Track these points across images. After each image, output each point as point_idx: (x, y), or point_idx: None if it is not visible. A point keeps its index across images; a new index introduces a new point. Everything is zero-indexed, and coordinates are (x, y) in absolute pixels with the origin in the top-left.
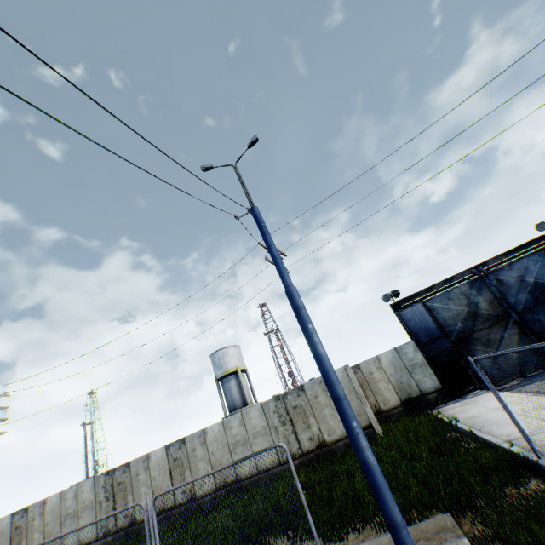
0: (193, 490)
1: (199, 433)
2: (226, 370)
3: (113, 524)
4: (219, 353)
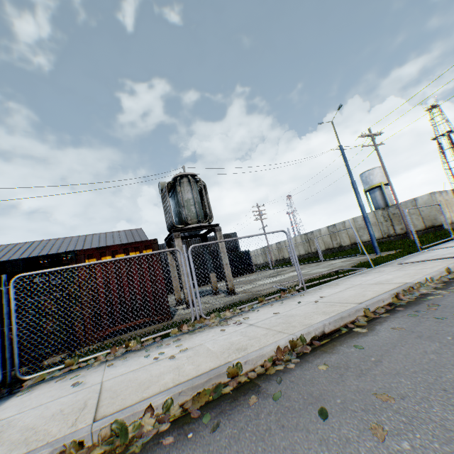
0: (340, 244)
1: (341, 222)
2: (370, 185)
3: (310, 251)
4: (365, 174)
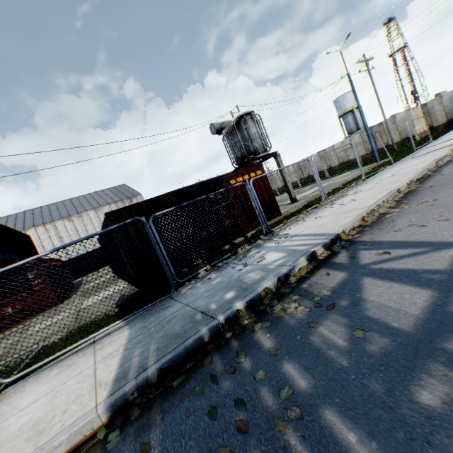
0: (330, 165)
1: (331, 147)
2: (344, 110)
3: (302, 177)
4: (339, 100)
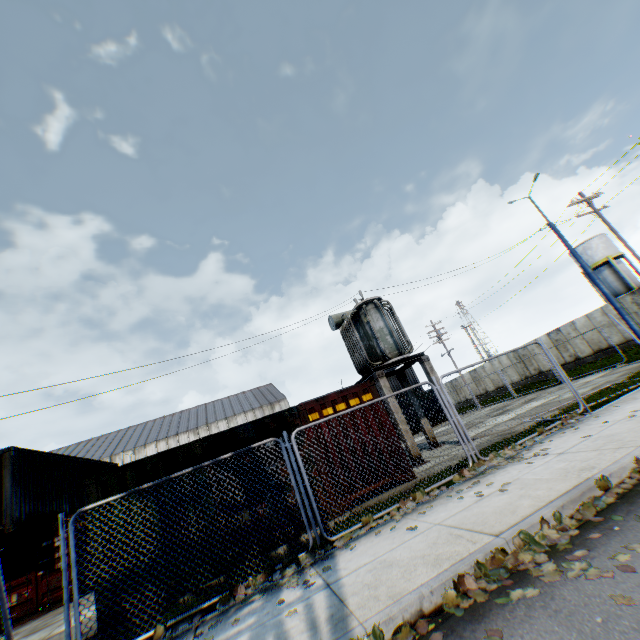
0: (575, 355)
1: (568, 324)
2: (591, 263)
3: (528, 374)
4: (577, 250)
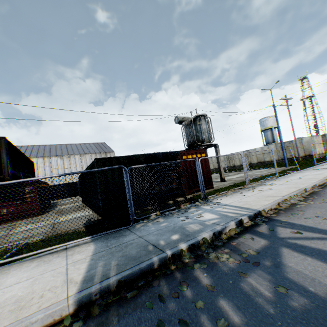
0: (250, 162)
1: (253, 149)
2: (265, 127)
3: (229, 165)
4: (263, 120)
